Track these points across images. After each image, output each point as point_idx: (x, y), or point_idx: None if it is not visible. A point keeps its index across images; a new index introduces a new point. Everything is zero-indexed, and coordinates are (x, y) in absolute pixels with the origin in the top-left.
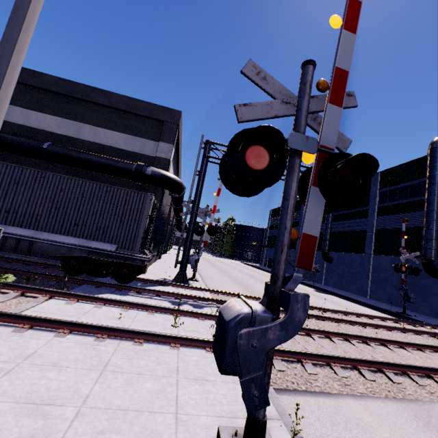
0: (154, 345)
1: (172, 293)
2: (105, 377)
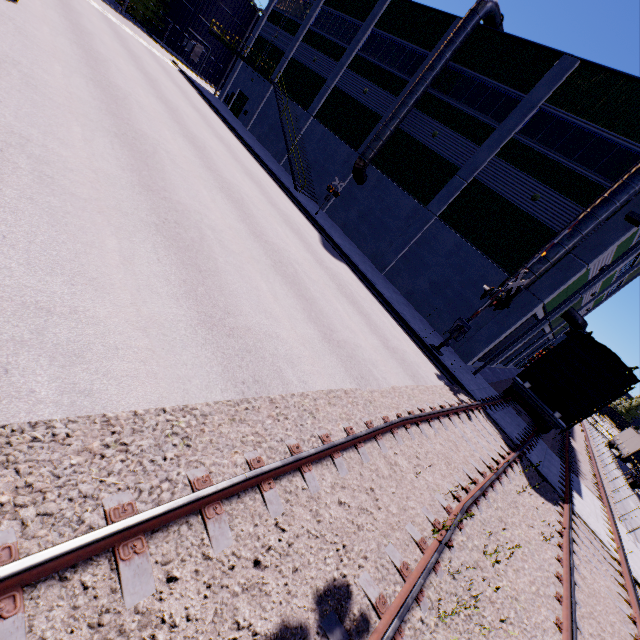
0: None
1: None
2: None
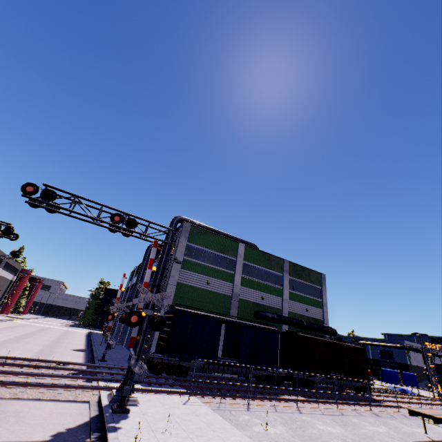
0: None
1: None
2: None
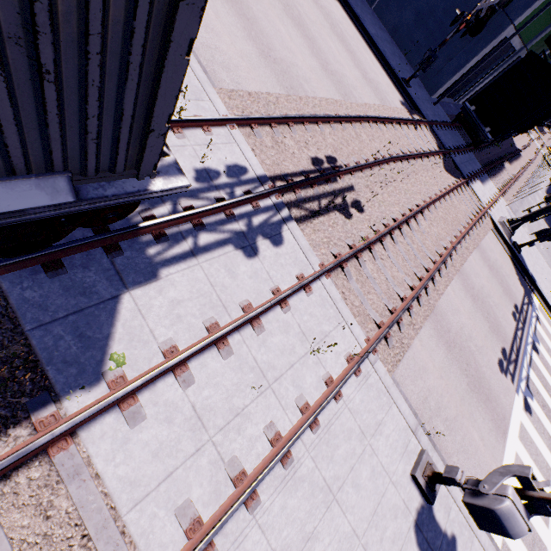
0: (325, 413)
1: (218, 207)
2: (342, 502)
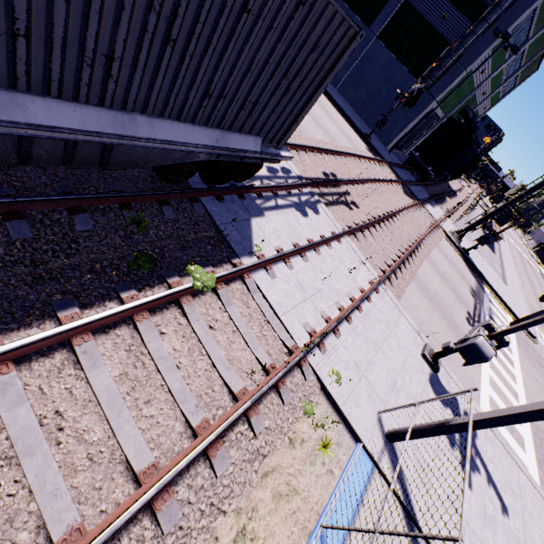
0: (364, 306)
1: (284, 186)
2: (384, 353)
